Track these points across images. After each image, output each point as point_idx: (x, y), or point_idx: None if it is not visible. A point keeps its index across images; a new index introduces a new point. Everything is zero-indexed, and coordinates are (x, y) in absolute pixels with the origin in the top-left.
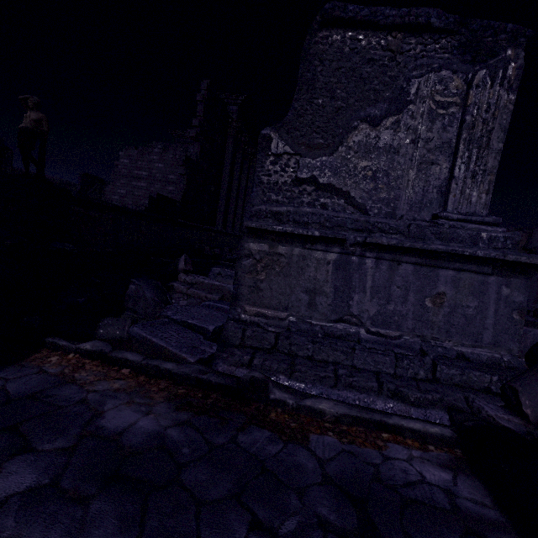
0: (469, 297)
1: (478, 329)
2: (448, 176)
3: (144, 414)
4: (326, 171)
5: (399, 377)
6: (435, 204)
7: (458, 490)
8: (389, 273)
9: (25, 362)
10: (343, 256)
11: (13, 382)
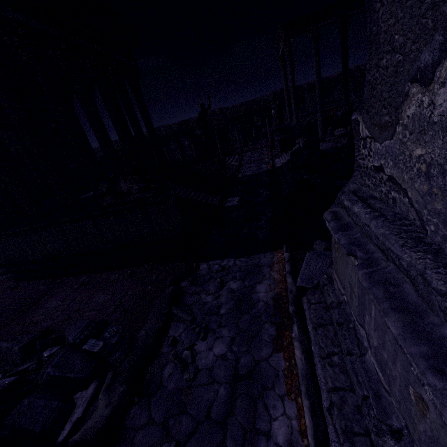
0: None
1: None
2: None
3: (266, 291)
4: (389, 160)
5: (361, 414)
6: None
7: (272, 445)
8: None
9: (275, 252)
10: None
11: (264, 258)
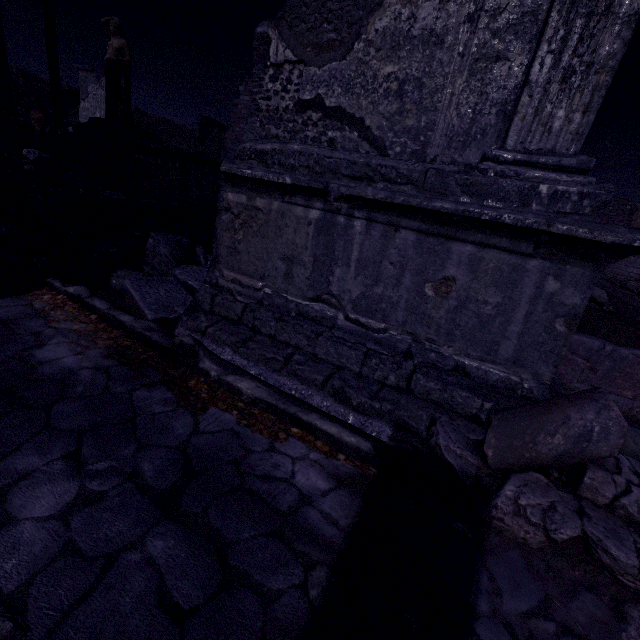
0: (490, 288)
1: (495, 336)
2: (522, 81)
3: (76, 353)
4: (335, 87)
5: (364, 378)
6: (490, 136)
7: (321, 501)
8: (382, 243)
9: (24, 296)
10: (327, 215)
11: (1, 309)
